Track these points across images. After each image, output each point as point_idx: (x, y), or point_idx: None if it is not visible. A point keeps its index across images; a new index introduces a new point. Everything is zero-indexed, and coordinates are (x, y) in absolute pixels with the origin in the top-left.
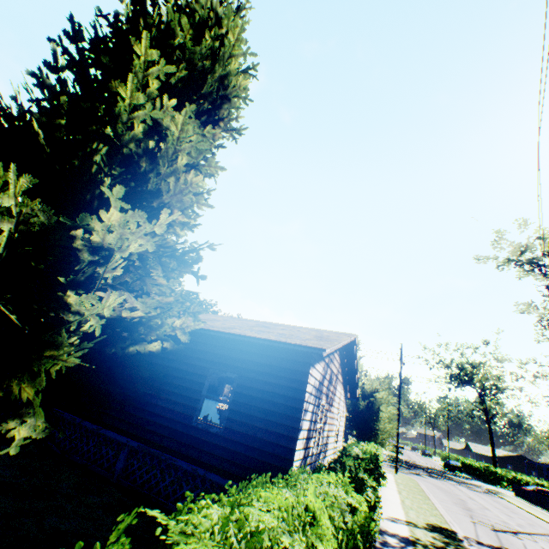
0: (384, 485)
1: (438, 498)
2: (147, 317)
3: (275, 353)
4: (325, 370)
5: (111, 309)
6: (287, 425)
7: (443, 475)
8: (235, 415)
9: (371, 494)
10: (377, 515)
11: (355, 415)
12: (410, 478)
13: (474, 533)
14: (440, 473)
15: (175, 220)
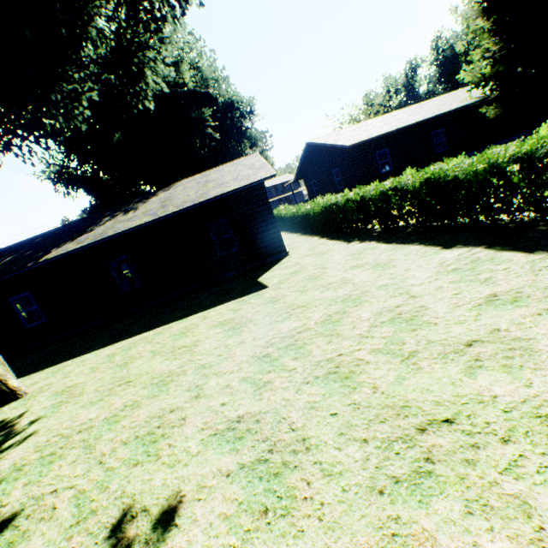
0: None
1: None
2: None
3: None
4: None
5: None
6: None
7: None
8: None
9: None
10: None
11: None
12: None
13: None
14: None
15: None
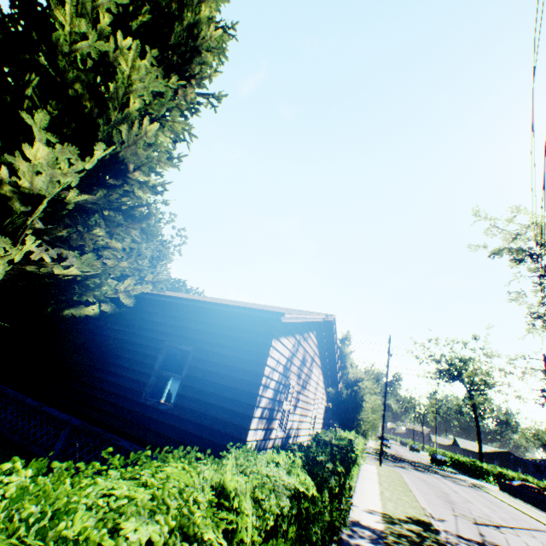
0: (356, 473)
1: (421, 491)
2: (83, 275)
3: (236, 324)
4: (296, 347)
5: (23, 254)
6: (243, 401)
7: (429, 469)
8: (187, 391)
9: (332, 479)
10: (345, 505)
11: (338, 404)
12: (394, 470)
13: (454, 527)
14: (426, 467)
15: (131, 176)
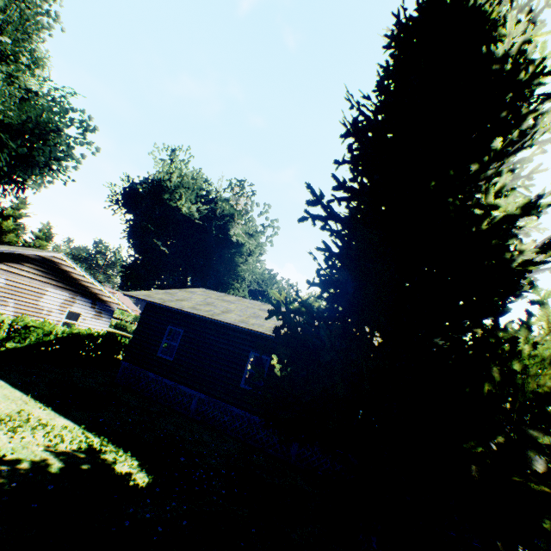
0: None
1: None
2: None
3: None
4: None
5: None
6: None
7: None
8: None
9: None
10: None
11: None
12: None
13: None
14: None
15: None
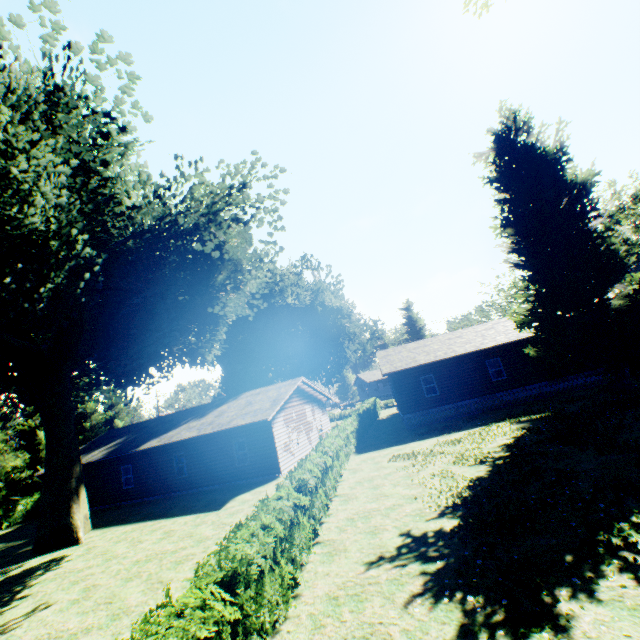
0: None
1: None
2: None
3: None
4: None
5: None
6: None
7: None
8: None
9: None
10: None
11: None
12: None
13: None
14: None
15: None
